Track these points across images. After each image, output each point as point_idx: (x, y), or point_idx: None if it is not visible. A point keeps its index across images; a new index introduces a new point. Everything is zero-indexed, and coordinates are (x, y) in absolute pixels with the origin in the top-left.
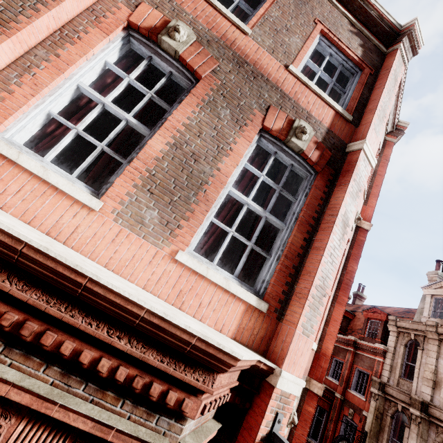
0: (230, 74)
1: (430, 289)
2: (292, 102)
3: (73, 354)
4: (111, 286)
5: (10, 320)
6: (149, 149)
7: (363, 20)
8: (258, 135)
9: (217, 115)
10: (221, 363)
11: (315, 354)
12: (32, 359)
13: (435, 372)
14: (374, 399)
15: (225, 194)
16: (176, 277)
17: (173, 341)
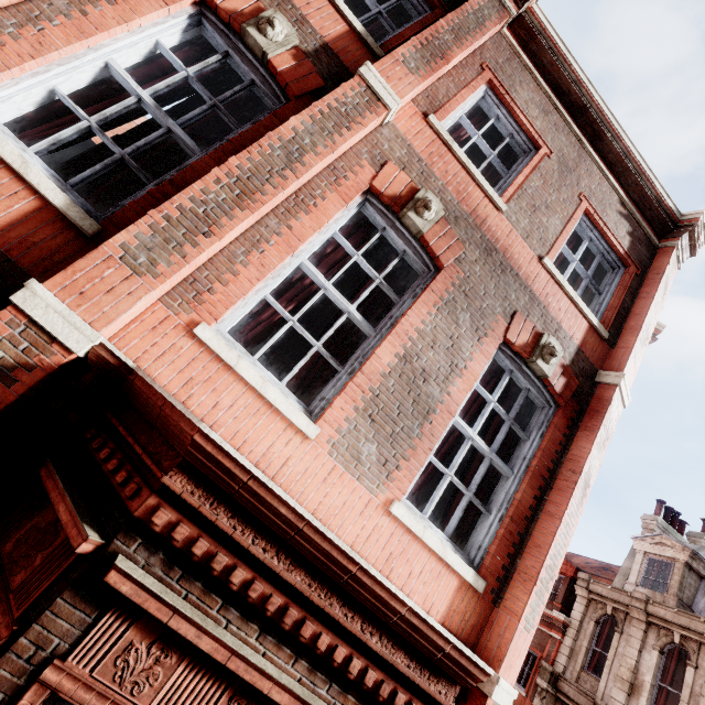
0: (475, 264)
1: (645, 543)
2: (541, 308)
3: (325, 649)
4: (380, 577)
5: (276, 604)
6: (376, 361)
7: (636, 199)
8: (496, 348)
9: (455, 320)
10: (469, 676)
11: None
12: (283, 649)
13: (634, 670)
14: (539, 696)
15: (449, 424)
16: (388, 535)
17: (426, 645)
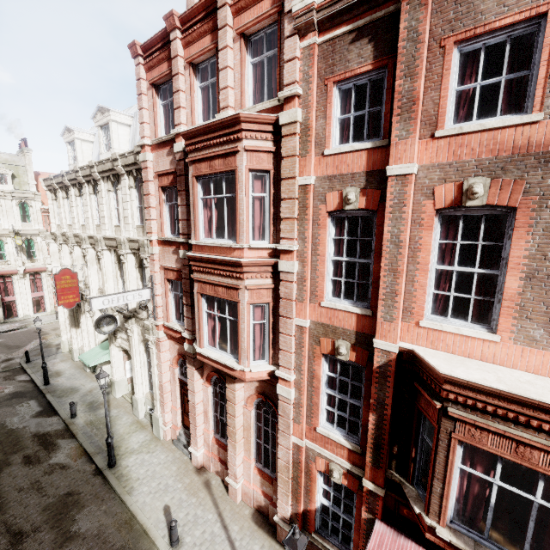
0: (543, 181)
1: None
2: None
3: (549, 429)
4: None
5: (511, 416)
6: (509, 290)
7: None
8: None
9: None
10: None
11: None
12: (528, 429)
13: None
14: None
15: None
16: None
17: None
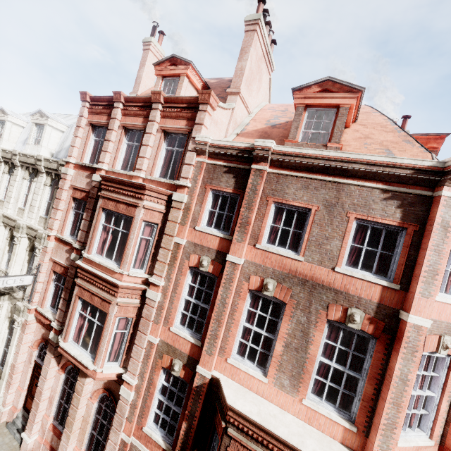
0: (299, 293)
1: None
2: (343, 294)
3: None
4: (279, 435)
5: (260, 439)
6: (276, 351)
7: (395, 180)
8: (327, 323)
9: (300, 322)
10: None
11: (439, 446)
12: (268, 449)
13: None
14: None
15: (317, 363)
16: (305, 411)
17: None
